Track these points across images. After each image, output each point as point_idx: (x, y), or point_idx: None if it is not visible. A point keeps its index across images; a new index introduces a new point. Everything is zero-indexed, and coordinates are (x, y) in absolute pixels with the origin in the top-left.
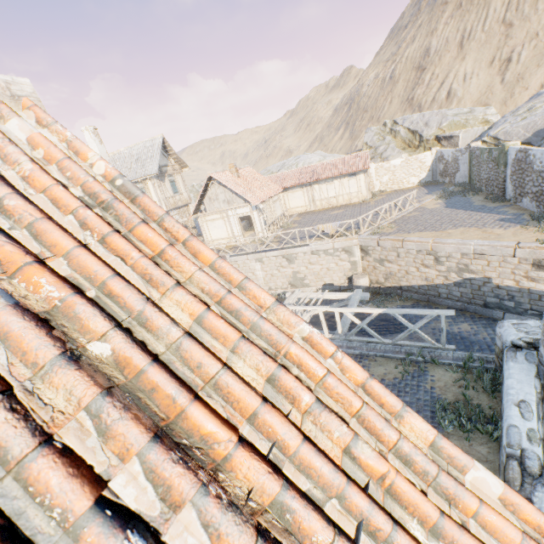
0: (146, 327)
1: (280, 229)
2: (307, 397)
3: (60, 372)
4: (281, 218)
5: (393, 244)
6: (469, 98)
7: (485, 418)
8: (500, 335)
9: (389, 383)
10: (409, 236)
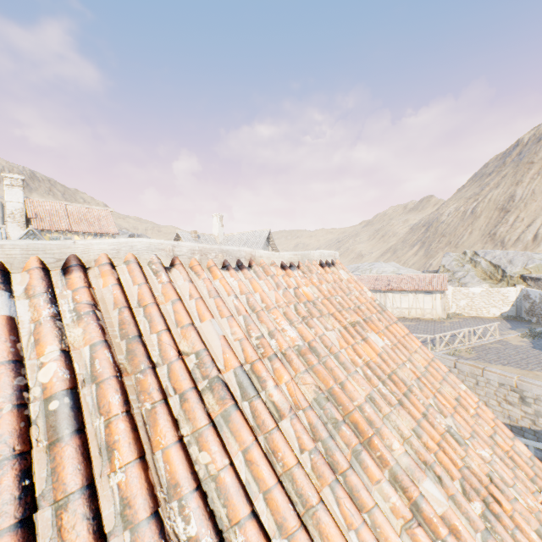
0: (411, 363)
1: None
2: (472, 410)
3: (405, 367)
4: None
5: (471, 369)
6: None
7: None
8: None
9: None
10: (490, 366)
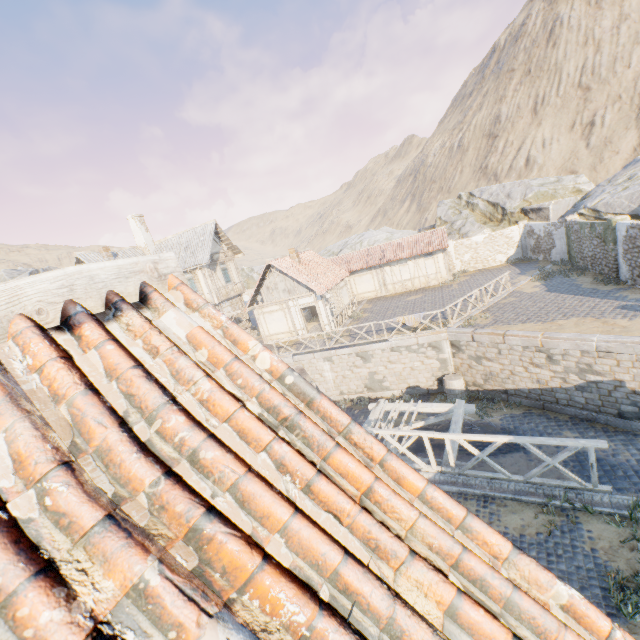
0: None
1: (349, 320)
2: None
3: None
4: (349, 307)
5: (491, 339)
6: (552, 164)
7: None
8: None
9: (532, 541)
10: (510, 329)
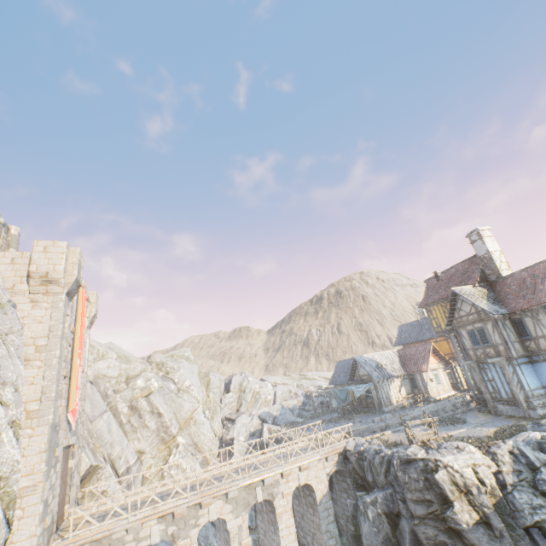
0: None
1: None
2: None
3: None
4: None
5: None
6: None
7: None
8: None
9: None
10: None
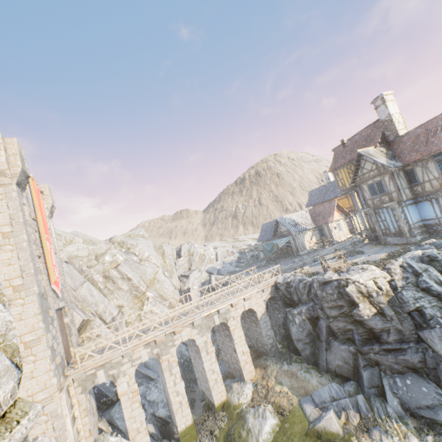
0: None
1: None
2: None
3: None
4: None
5: None
6: None
7: None
8: None
9: None
10: None
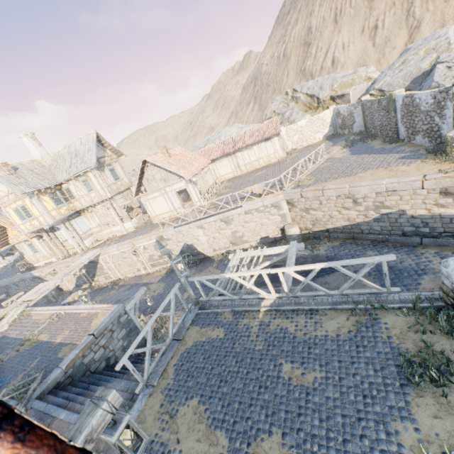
0: None
1: (215, 196)
2: None
3: None
4: (214, 186)
5: (314, 194)
6: (350, 62)
7: (453, 365)
8: (447, 274)
9: (345, 338)
10: (327, 185)
